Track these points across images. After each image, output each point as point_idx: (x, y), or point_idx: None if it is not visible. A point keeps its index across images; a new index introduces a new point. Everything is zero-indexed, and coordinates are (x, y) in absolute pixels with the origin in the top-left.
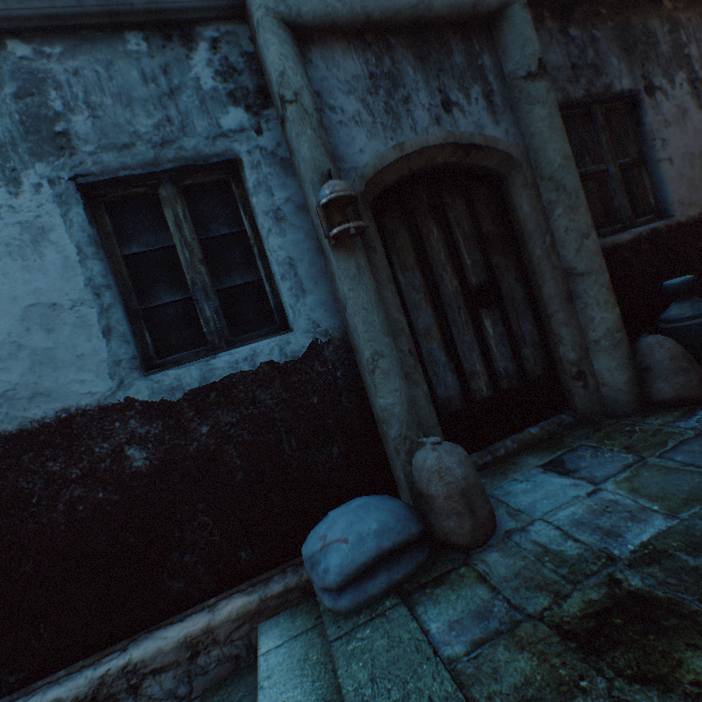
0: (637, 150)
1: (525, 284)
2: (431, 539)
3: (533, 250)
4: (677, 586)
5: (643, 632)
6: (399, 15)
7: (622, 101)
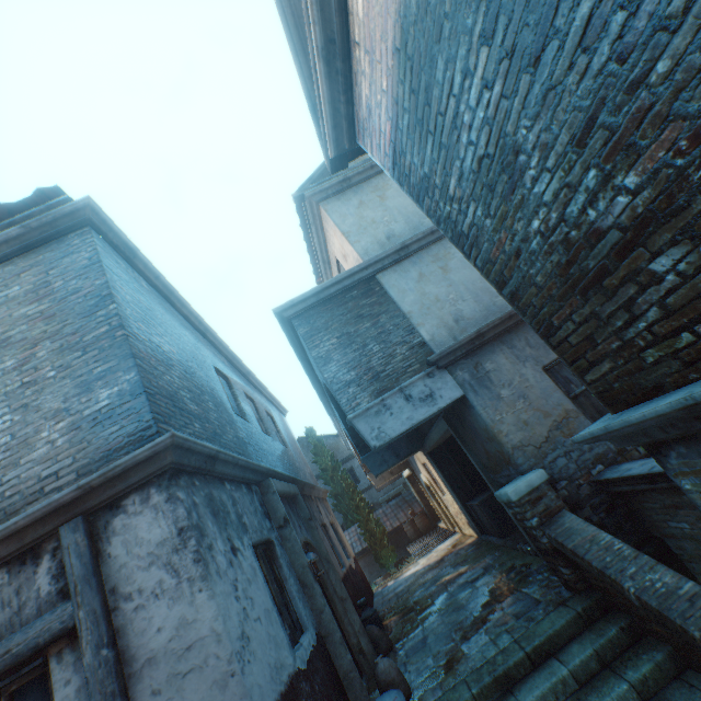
0: None
1: (331, 606)
2: None
3: (329, 589)
4: (446, 655)
5: (452, 660)
6: (287, 493)
7: None
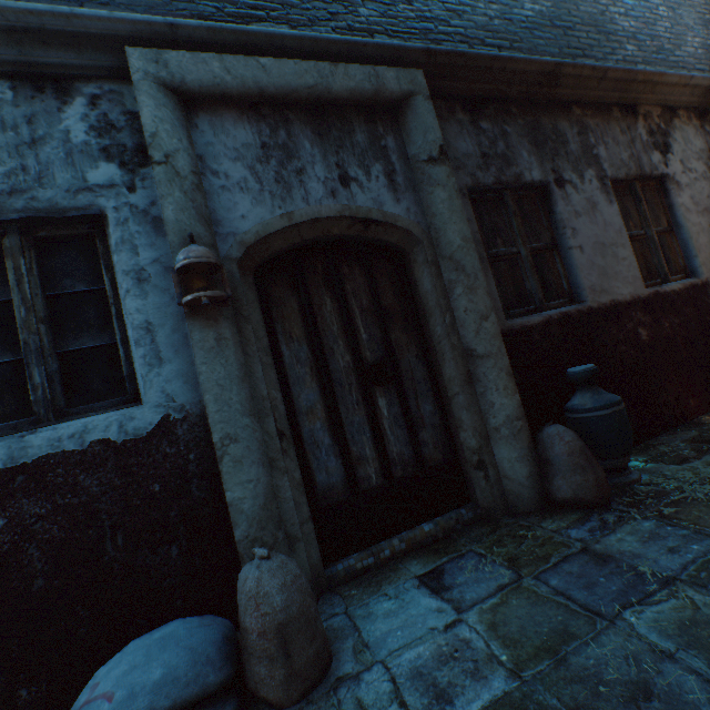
0: (550, 236)
1: (427, 362)
2: (247, 685)
3: (434, 328)
4: None
5: None
6: (297, 93)
7: (534, 190)
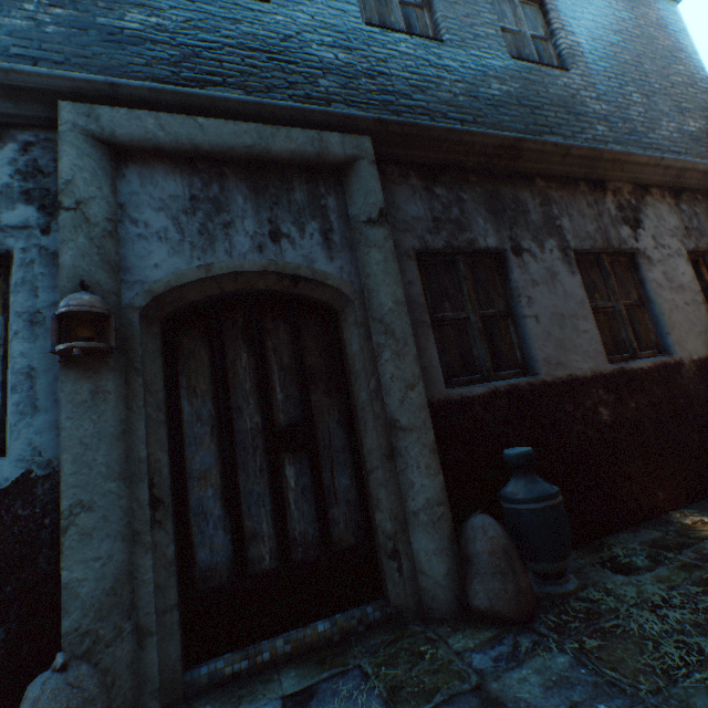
0: (505, 303)
1: (349, 429)
2: None
3: (359, 392)
4: None
5: None
6: (234, 151)
7: (491, 256)
